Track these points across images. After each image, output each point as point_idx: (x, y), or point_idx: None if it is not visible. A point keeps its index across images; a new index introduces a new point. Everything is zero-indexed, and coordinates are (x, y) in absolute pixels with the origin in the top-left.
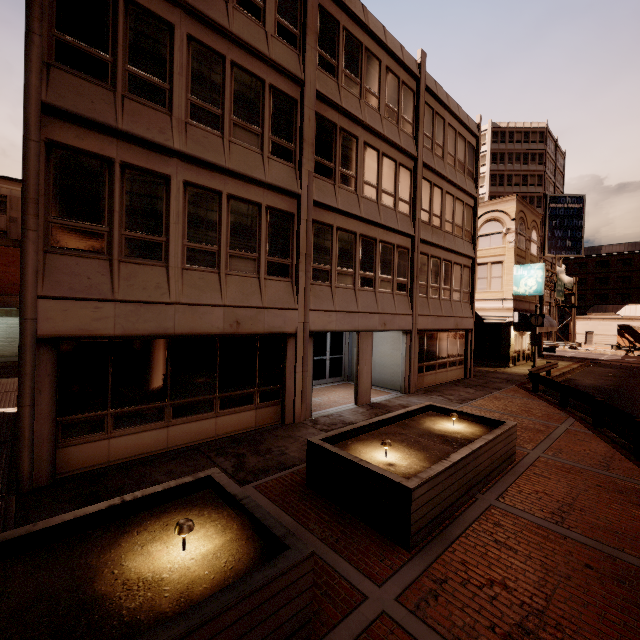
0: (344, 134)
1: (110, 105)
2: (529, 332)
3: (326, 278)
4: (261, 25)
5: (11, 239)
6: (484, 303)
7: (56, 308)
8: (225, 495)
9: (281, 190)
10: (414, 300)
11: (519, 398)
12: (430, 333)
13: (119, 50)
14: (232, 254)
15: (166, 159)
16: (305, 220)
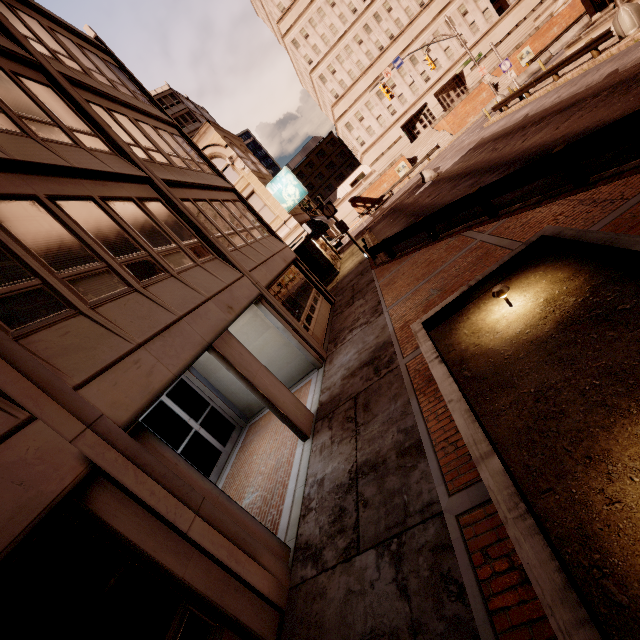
0: None
1: None
2: (320, 238)
3: (50, 305)
4: None
5: None
6: None
7: None
8: None
9: None
10: (229, 257)
11: (400, 268)
12: (275, 285)
13: None
14: None
15: None
16: None
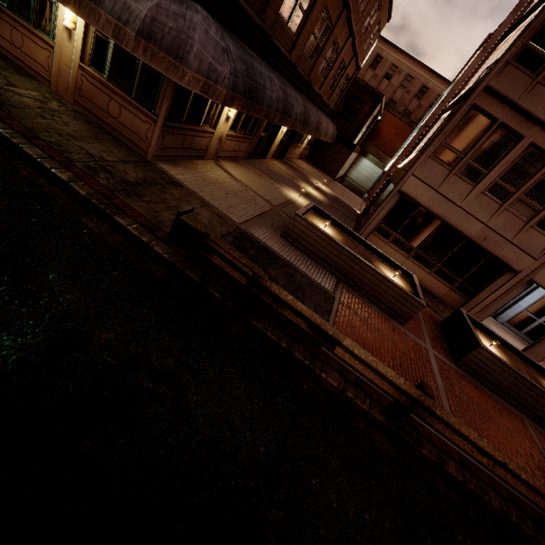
0: None
1: (524, 88)
2: None
3: None
4: None
5: (410, 119)
6: None
7: (414, 182)
8: (412, 282)
9: None
10: None
11: None
12: None
13: None
14: (521, 199)
15: (531, 126)
16: None
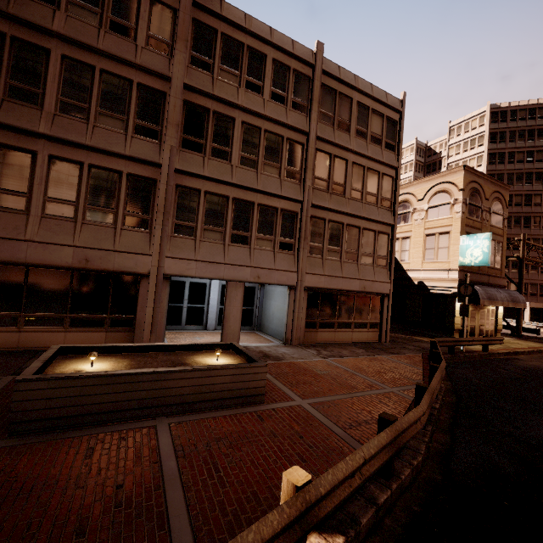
0: (218, 116)
1: None
2: (492, 307)
3: (190, 232)
4: (132, 41)
5: None
6: (431, 273)
7: None
8: None
9: (141, 161)
10: (300, 259)
11: (399, 362)
12: (328, 292)
13: (3, 70)
14: (90, 208)
15: (35, 140)
16: (165, 184)
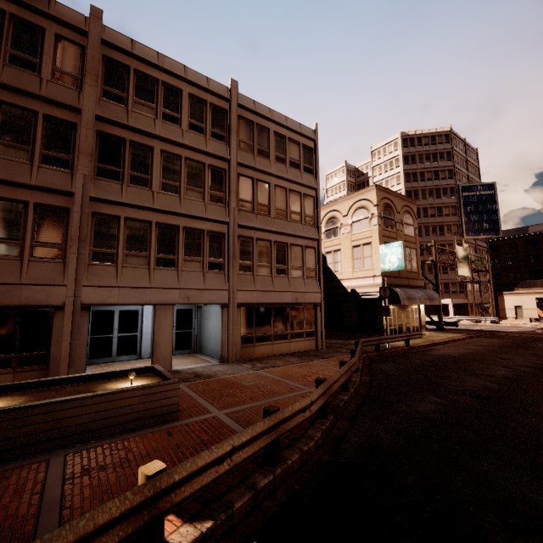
0: (135, 145)
1: None
2: (415, 306)
3: (111, 259)
4: (36, 74)
5: None
6: (360, 281)
7: None
8: None
9: (50, 190)
10: (231, 277)
11: (327, 365)
12: (262, 307)
13: None
14: None
15: None
16: (79, 212)
